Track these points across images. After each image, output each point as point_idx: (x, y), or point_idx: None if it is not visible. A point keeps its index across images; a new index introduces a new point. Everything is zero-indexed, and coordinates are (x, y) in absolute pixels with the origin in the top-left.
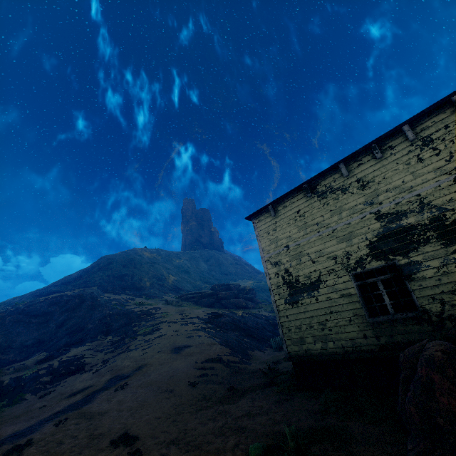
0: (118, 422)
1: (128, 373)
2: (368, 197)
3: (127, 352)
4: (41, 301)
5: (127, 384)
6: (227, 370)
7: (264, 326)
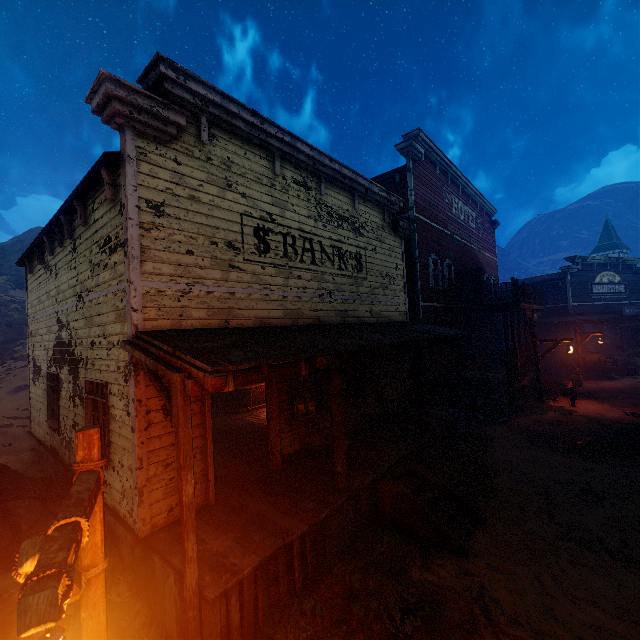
0: None
1: None
2: (56, 292)
3: None
4: None
5: None
6: None
7: None
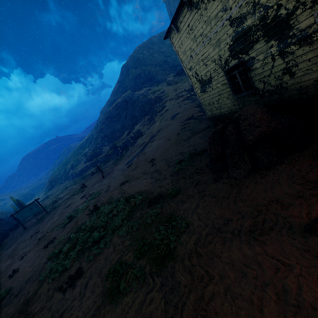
0: (151, 155)
1: (155, 134)
2: (223, 3)
3: (154, 123)
4: (111, 109)
5: (154, 140)
6: (195, 122)
7: None
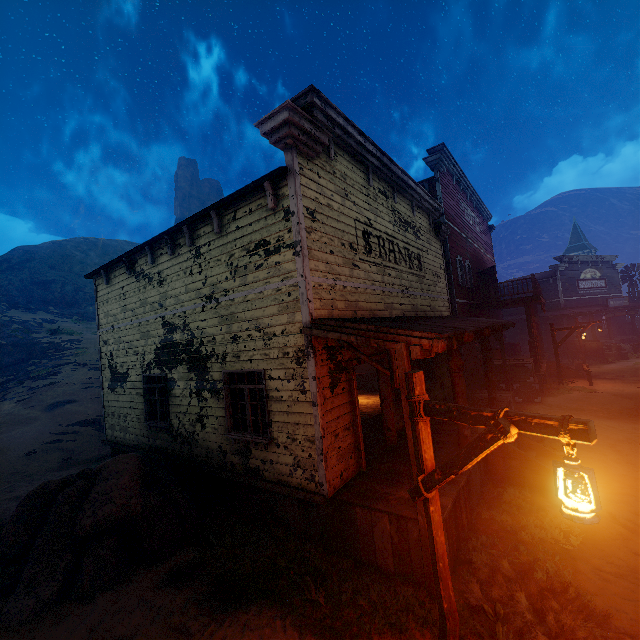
0: None
1: None
2: (161, 297)
3: None
4: None
5: None
6: (94, 434)
7: None
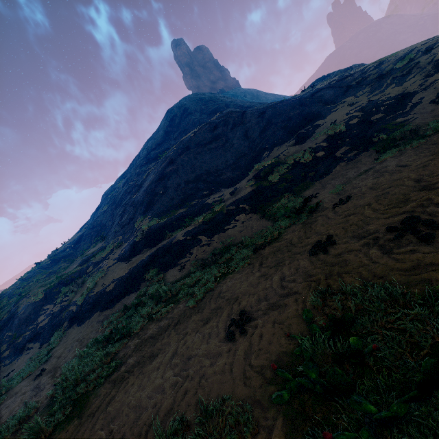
0: None
1: None
2: None
3: None
4: (192, 135)
5: None
6: None
7: None
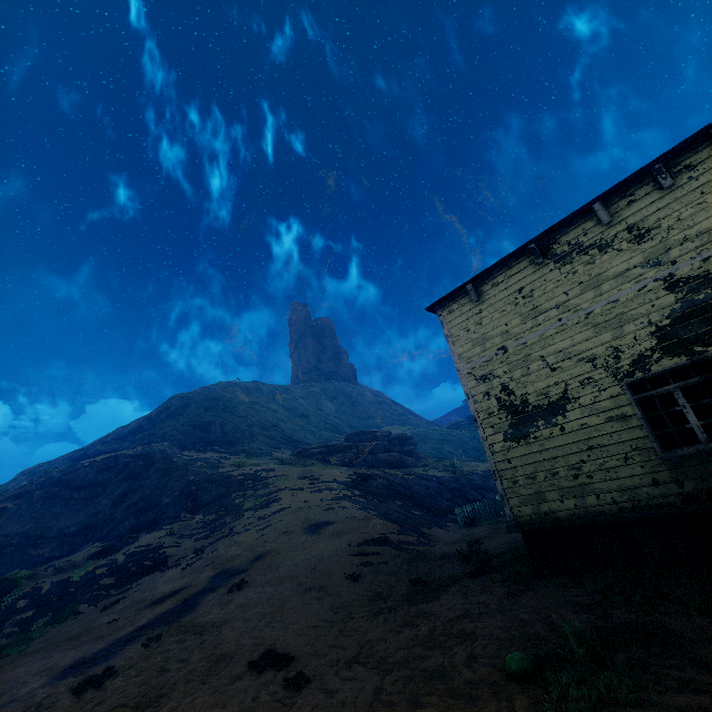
0: (249, 635)
1: (242, 566)
2: (649, 255)
3: (233, 536)
4: (86, 465)
5: (245, 581)
6: (401, 555)
7: (438, 492)
